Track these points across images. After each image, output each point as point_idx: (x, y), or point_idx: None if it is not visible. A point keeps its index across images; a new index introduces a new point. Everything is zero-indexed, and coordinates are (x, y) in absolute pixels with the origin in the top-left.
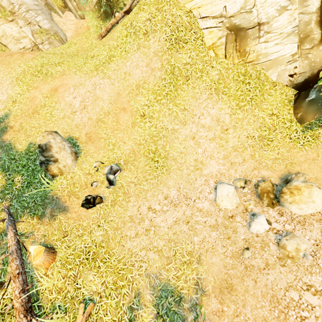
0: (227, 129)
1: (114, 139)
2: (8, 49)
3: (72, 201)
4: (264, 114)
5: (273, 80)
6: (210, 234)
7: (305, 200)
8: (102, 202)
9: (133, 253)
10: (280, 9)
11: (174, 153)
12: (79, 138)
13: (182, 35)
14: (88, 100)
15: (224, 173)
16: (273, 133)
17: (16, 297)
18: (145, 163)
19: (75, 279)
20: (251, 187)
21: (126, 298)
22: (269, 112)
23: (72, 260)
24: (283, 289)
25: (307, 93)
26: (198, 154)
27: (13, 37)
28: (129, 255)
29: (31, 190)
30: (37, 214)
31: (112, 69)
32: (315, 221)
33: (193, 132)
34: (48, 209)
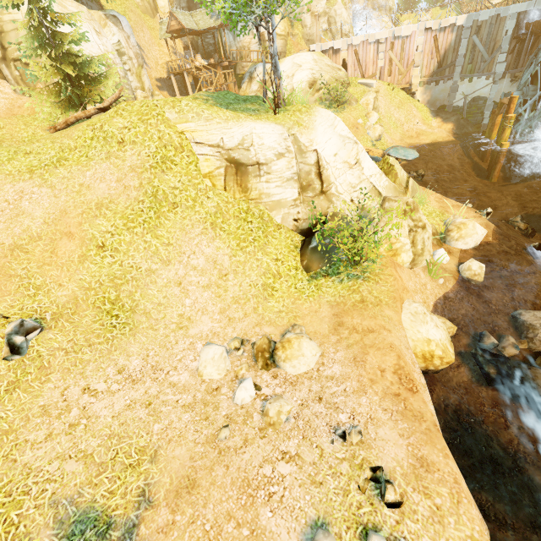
0: (226, 274)
1: (41, 278)
2: None
3: None
4: (268, 259)
5: (278, 222)
6: (181, 417)
7: (296, 355)
8: None
9: (33, 470)
10: (278, 155)
11: (147, 304)
12: None
13: (171, 155)
14: (1, 214)
15: (218, 332)
16: (278, 281)
17: None
18: (94, 319)
19: None
20: (249, 349)
21: None
22: (274, 257)
23: None
24: (257, 466)
25: (310, 240)
26: (186, 306)
27: None
28: (22, 475)
29: None
30: None
31: (61, 176)
32: (307, 379)
33: (180, 276)
34: None
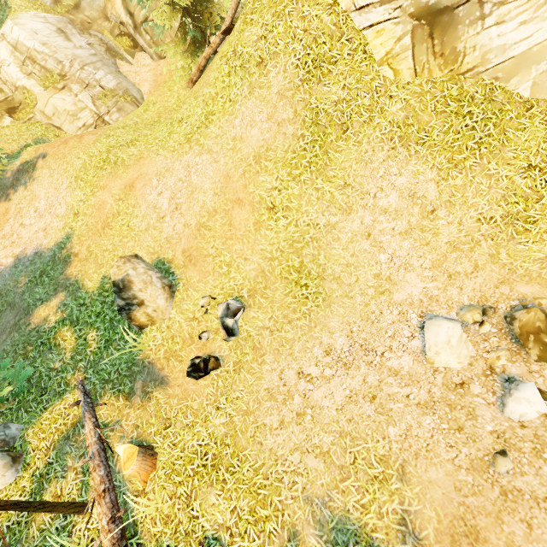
0: (433, 209)
1: (228, 254)
2: (63, 132)
3: (172, 367)
4: (511, 171)
5: (524, 97)
6: (420, 421)
7: None
8: (220, 365)
9: (279, 458)
10: None
11: (334, 267)
12: (173, 259)
13: (326, 50)
14: (180, 194)
15: (436, 296)
16: (535, 205)
17: (104, 530)
18: (285, 292)
19: (188, 501)
20: (498, 322)
21: (273, 540)
22: (522, 165)
23: (181, 468)
24: None
25: None
26: (381, 263)
27: (68, 113)
28: (271, 461)
29: (111, 353)
30: (123, 390)
31: (213, 136)
32: None
33: (367, 225)
34: (138, 382)
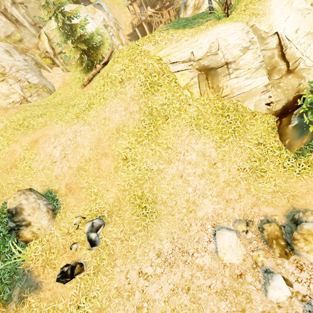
0: (215, 163)
1: (96, 187)
2: None
3: (46, 273)
4: (250, 145)
5: (251, 110)
6: (218, 306)
7: None
8: (83, 270)
9: None
10: (243, 49)
11: (162, 195)
12: (58, 190)
13: (156, 79)
14: (68, 148)
15: (220, 213)
16: (264, 163)
17: None
18: (132, 212)
19: None
20: (255, 230)
21: None
22: (255, 142)
23: None
24: None
25: (289, 120)
26: (189, 193)
27: (3, 94)
28: None
29: None
30: (2, 298)
31: (92, 116)
32: None
33: (180, 170)
34: (16, 289)
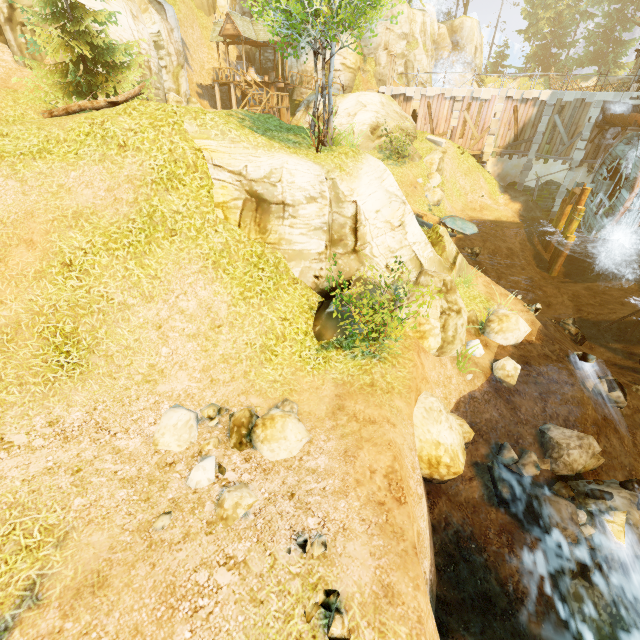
0: (220, 325)
1: None
2: None
3: None
4: (274, 316)
5: (295, 275)
6: (114, 493)
7: (277, 436)
8: None
9: None
10: (309, 198)
11: (112, 345)
12: None
13: (181, 173)
14: None
15: (194, 394)
16: (281, 344)
17: None
18: (36, 352)
19: None
20: (227, 420)
21: None
22: (281, 315)
23: None
24: (191, 569)
25: (329, 303)
26: (161, 356)
27: None
28: None
29: None
30: None
31: (37, 171)
32: (284, 468)
33: (162, 318)
34: None
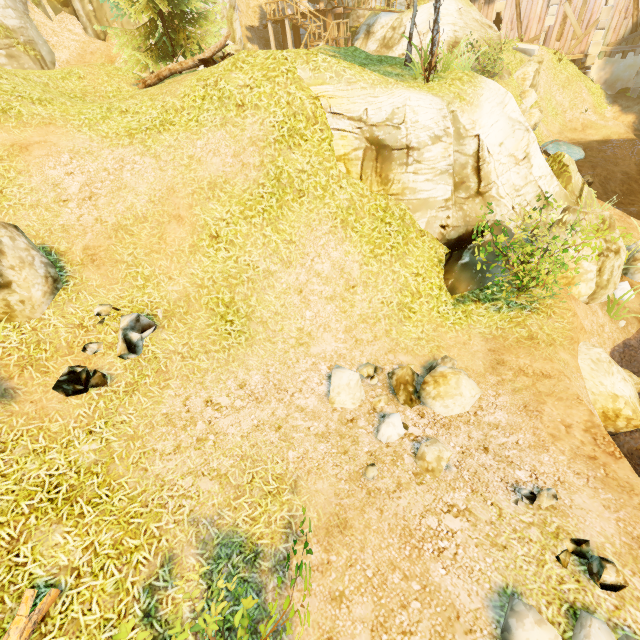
0: (354, 285)
1: (149, 268)
2: None
3: (28, 378)
4: (407, 273)
5: (421, 227)
6: (316, 447)
7: (452, 393)
8: (106, 384)
9: (166, 483)
10: (434, 138)
11: (264, 311)
12: (66, 252)
13: (301, 127)
14: (101, 185)
15: (344, 354)
16: (417, 301)
17: None
18: (208, 322)
19: (12, 546)
20: (384, 378)
21: (141, 571)
22: (414, 271)
23: (9, 505)
24: (418, 515)
25: (460, 254)
26: (306, 319)
27: None
28: (156, 487)
29: None
30: None
31: (166, 144)
32: (463, 423)
33: (302, 282)
34: None
